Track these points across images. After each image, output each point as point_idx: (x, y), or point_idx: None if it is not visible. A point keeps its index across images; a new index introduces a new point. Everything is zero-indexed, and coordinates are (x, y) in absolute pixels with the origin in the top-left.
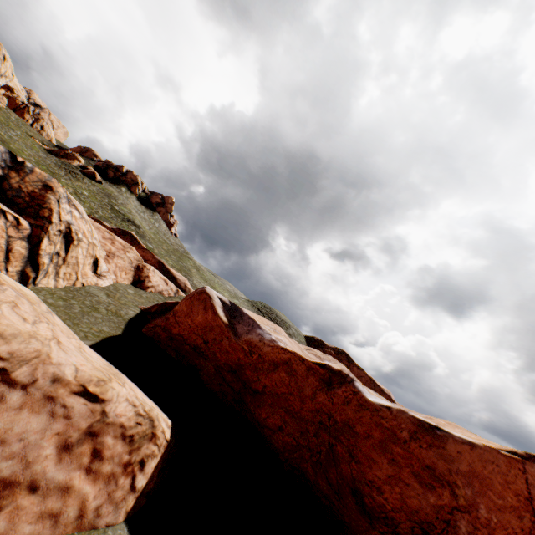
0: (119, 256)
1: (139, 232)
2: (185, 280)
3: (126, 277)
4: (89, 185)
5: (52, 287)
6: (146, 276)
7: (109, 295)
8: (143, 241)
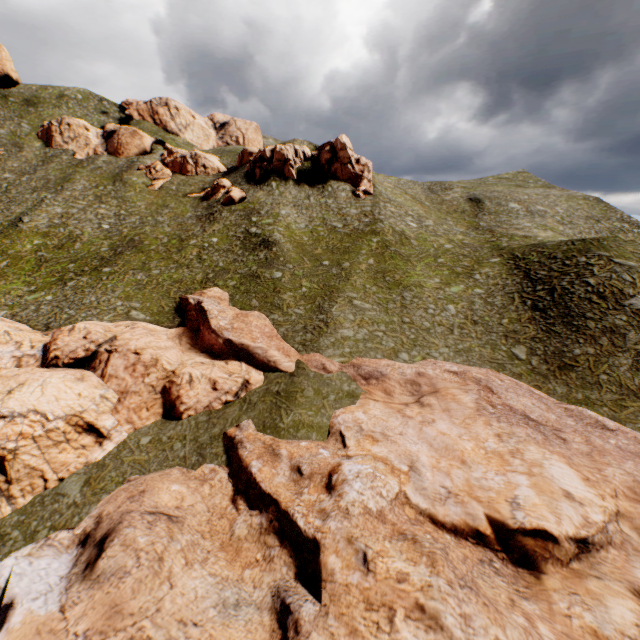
0: (133, 391)
1: (268, 258)
2: (268, 350)
3: (151, 414)
4: (227, 218)
5: (9, 515)
6: (176, 398)
7: (89, 480)
8: (267, 273)
